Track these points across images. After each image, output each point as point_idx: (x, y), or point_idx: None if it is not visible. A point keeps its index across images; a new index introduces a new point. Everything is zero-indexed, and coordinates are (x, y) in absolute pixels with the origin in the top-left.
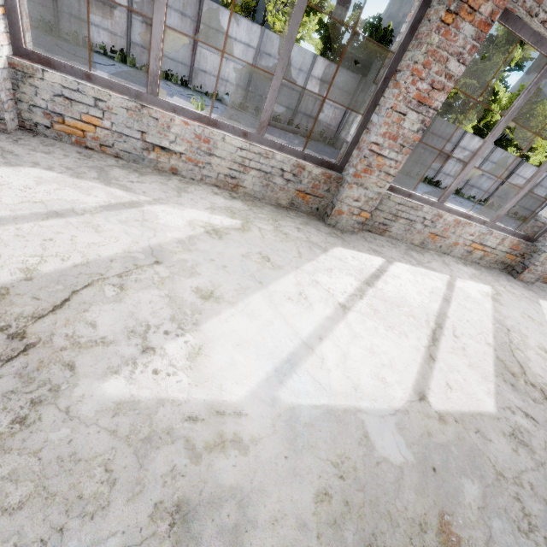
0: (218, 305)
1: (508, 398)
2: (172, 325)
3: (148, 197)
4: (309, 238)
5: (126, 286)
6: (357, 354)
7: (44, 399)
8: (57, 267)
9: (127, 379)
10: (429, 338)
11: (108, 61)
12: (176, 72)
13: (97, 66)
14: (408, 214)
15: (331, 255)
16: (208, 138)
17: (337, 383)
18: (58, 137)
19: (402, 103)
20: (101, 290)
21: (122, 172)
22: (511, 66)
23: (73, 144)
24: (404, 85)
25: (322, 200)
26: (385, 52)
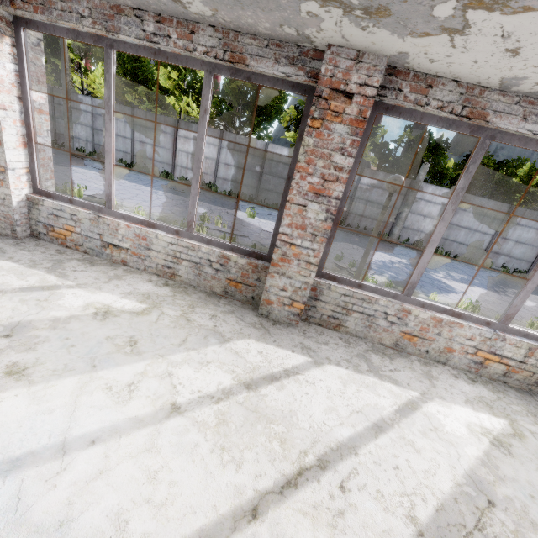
0: (14, 382)
1: None
2: None
3: (74, 282)
4: (217, 327)
5: None
6: (124, 474)
7: None
8: None
9: None
10: (282, 479)
11: None
12: (246, 192)
13: (185, 194)
14: (361, 308)
15: (228, 346)
16: (145, 236)
17: (44, 507)
18: (51, 240)
19: (299, 196)
20: None
21: (77, 263)
22: None
23: (60, 245)
24: (294, 180)
25: (255, 289)
26: (440, 157)
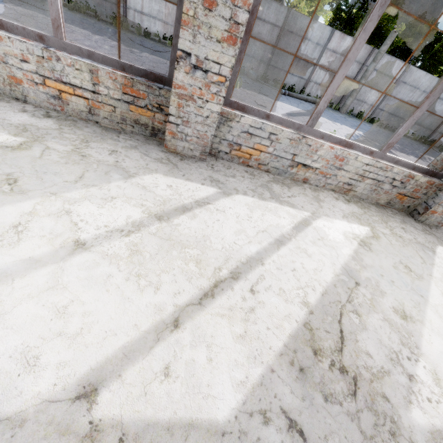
0: (415, 325)
1: None
2: (406, 350)
3: (307, 212)
4: (416, 239)
5: (359, 312)
6: None
7: (394, 431)
8: (316, 298)
9: (419, 408)
10: None
11: (164, 48)
12: None
13: (159, 54)
14: None
15: (440, 256)
16: (343, 157)
17: None
18: (231, 159)
19: None
20: (349, 318)
21: (278, 187)
22: None
23: (239, 164)
24: None
25: (416, 200)
26: (395, 20)
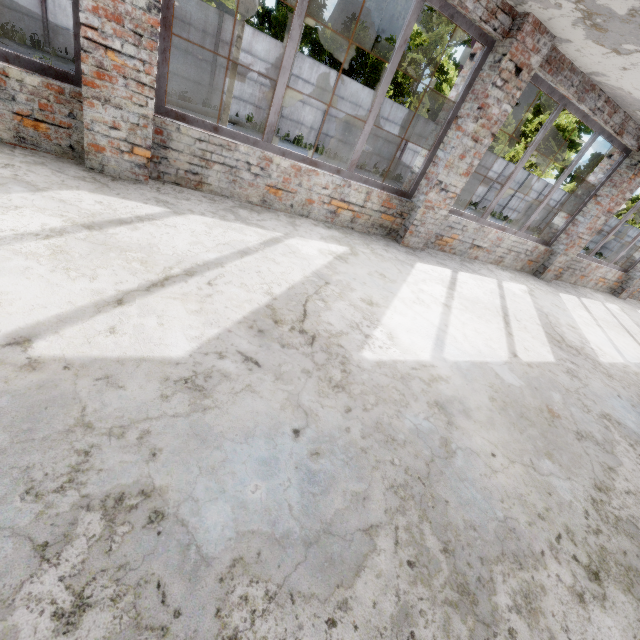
0: None
1: (233, 343)
2: None
3: None
4: (19, 176)
5: None
6: None
7: None
8: None
9: None
10: (147, 283)
11: None
12: (22, 28)
13: None
14: (221, 157)
15: (46, 195)
16: None
17: None
18: None
19: None
20: None
21: None
22: (457, 39)
23: None
24: None
25: (72, 132)
26: (317, 18)
